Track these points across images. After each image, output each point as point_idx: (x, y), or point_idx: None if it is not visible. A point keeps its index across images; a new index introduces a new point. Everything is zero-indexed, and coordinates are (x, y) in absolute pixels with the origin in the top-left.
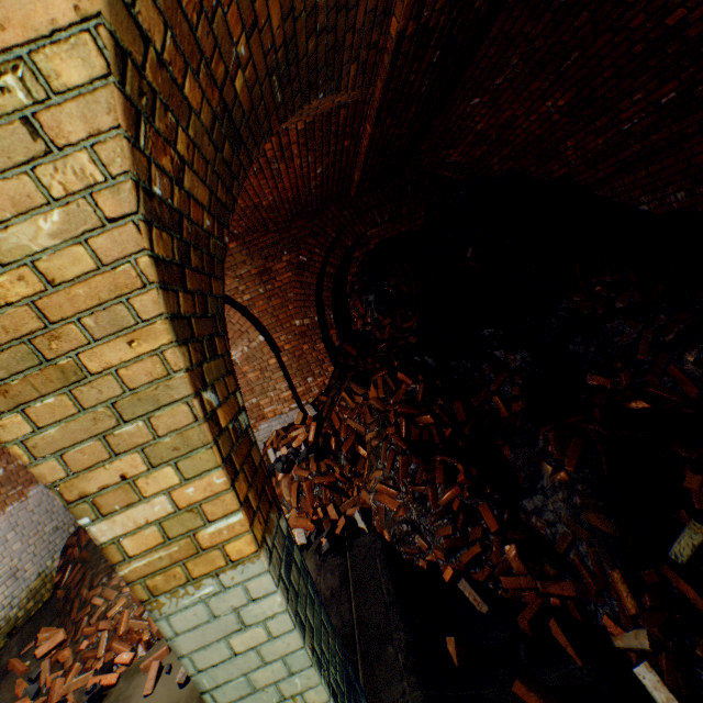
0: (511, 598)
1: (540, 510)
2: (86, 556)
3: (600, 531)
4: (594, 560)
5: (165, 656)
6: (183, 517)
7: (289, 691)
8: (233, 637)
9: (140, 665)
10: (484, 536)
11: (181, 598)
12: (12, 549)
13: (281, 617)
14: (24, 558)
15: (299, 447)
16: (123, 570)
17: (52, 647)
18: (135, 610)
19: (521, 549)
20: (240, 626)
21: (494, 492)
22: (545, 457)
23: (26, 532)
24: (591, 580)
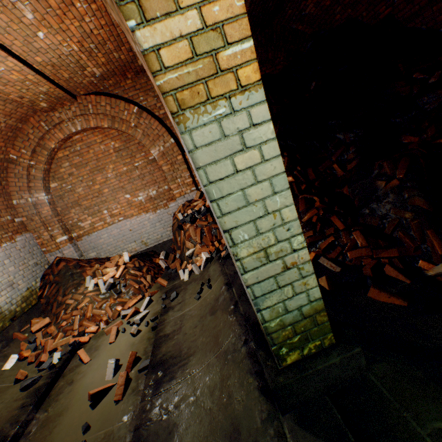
0: (354, 264)
1: (374, 211)
2: (58, 280)
3: (421, 208)
4: (415, 229)
5: (119, 326)
6: (208, 37)
7: (271, 208)
8: (236, 157)
9: (103, 332)
10: (336, 232)
11: (201, 116)
12: (8, 270)
13: (272, 144)
14: (17, 277)
15: (200, 208)
16: (159, 81)
17: (42, 326)
18: (96, 304)
19: (363, 233)
20: (241, 148)
21: (340, 210)
22: (379, 178)
23: (17, 262)
24: (411, 243)
